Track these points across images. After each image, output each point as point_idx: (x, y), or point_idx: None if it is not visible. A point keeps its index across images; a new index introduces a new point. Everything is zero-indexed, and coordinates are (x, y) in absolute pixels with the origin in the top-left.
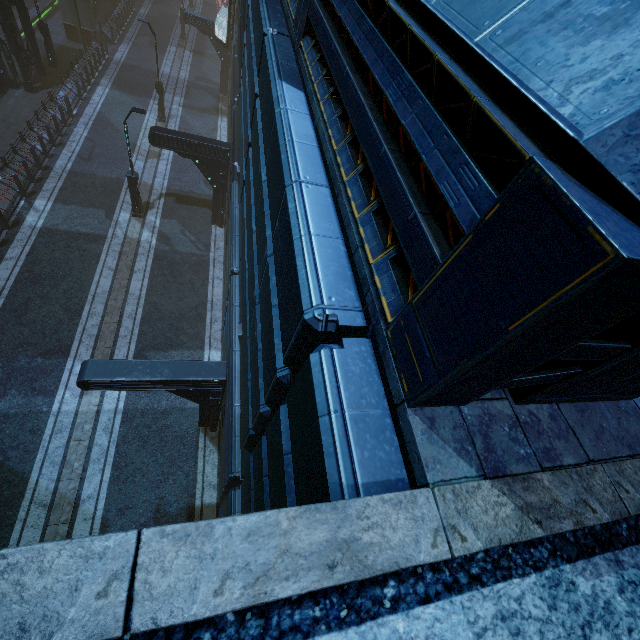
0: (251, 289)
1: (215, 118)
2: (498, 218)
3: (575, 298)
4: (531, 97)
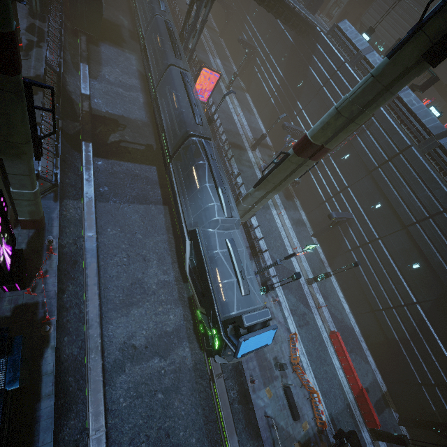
0: None
1: None
2: None
3: None
4: None
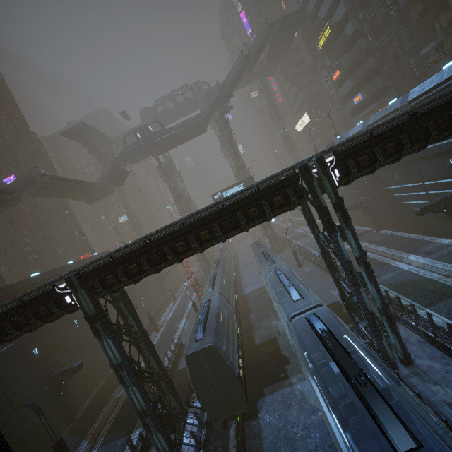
0: None
1: None
2: None
3: None
4: None
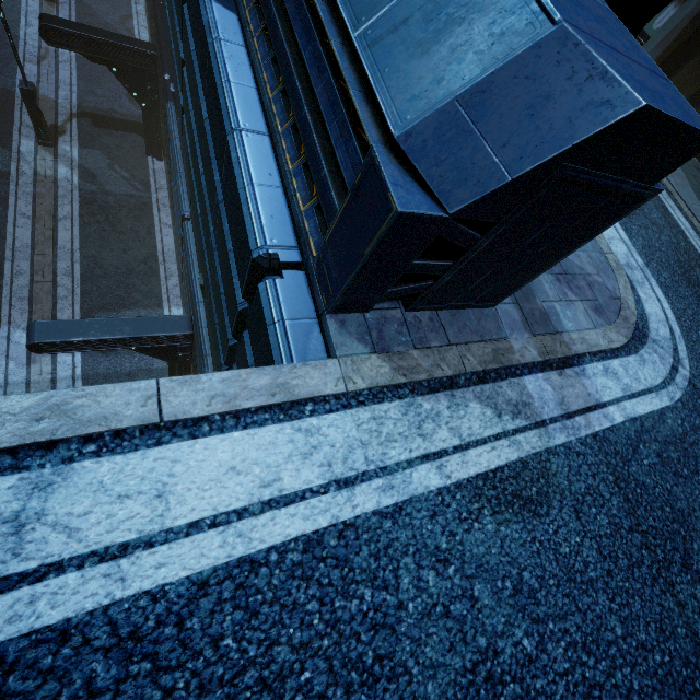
0: (207, 236)
1: None
2: (360, 183)
3: (387, 233)
4: (378, 98)
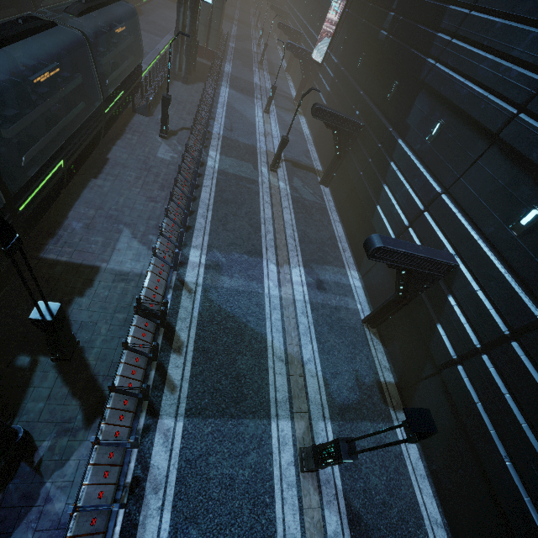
0: None
1: (297, 116)
2: None
3: None
4: None
